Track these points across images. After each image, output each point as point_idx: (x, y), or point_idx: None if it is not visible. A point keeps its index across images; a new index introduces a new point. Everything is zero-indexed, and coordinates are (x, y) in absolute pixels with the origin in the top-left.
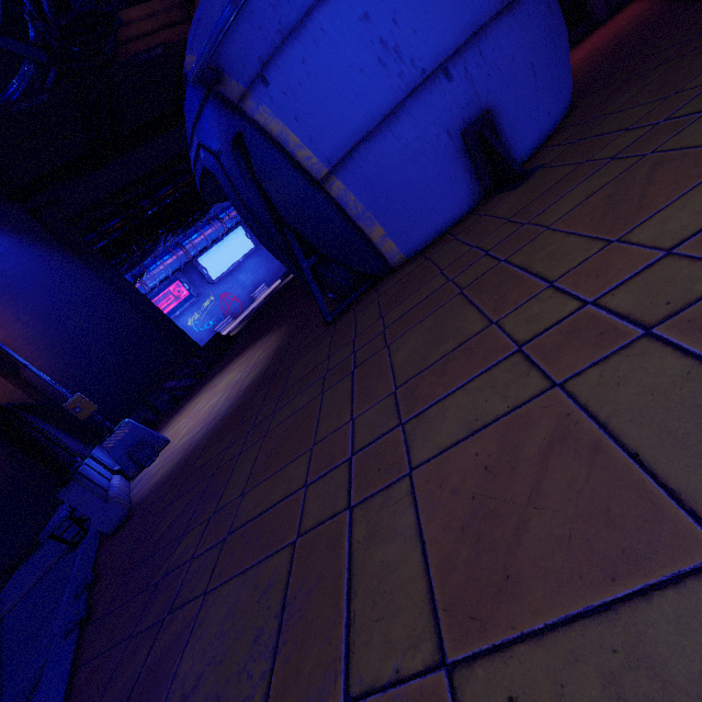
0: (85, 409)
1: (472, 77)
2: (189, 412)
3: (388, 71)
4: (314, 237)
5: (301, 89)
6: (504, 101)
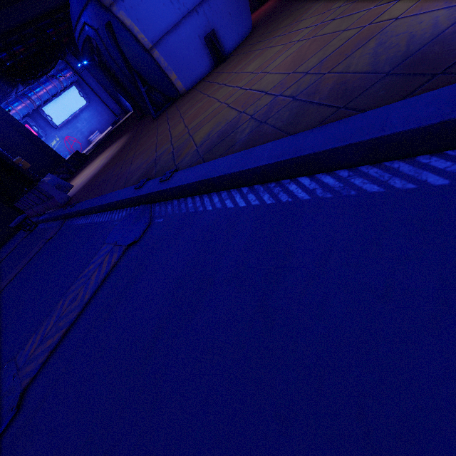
0: (24, 165)
1: (206, 15)
2: (78, 178)
3: (174, 7)
4: (146, 76)
5: (139, 7)
6: (219, 27)
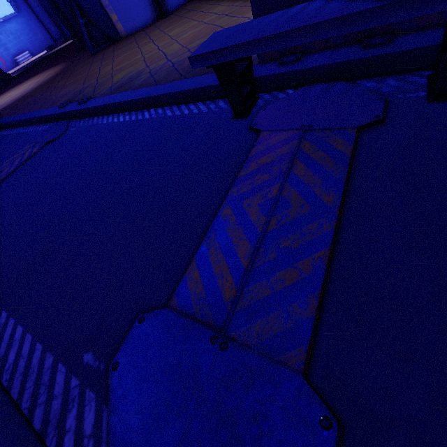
0: None
1: None
2: (1, 98)
3: None
4: (86, 8)
5: None
6: None
